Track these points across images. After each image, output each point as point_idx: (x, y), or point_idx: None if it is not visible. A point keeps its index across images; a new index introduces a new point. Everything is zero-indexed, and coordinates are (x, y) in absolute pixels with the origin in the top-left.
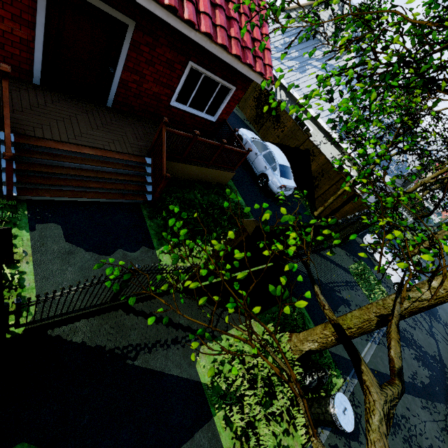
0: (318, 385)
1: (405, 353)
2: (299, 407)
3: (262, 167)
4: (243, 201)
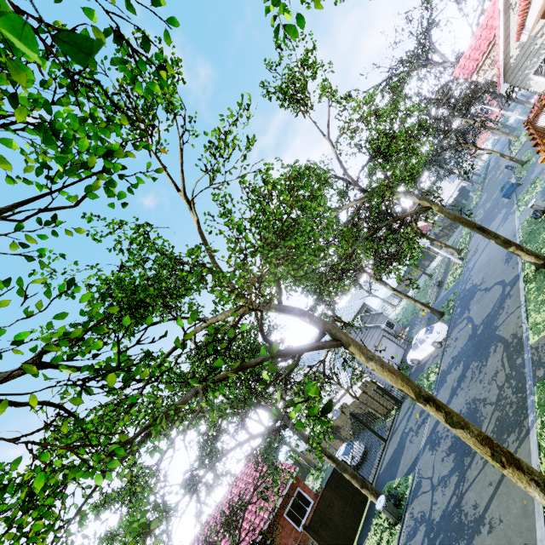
0: (395, 503)
1: (447, 382)
2: (395, 525)
3: None
4: None
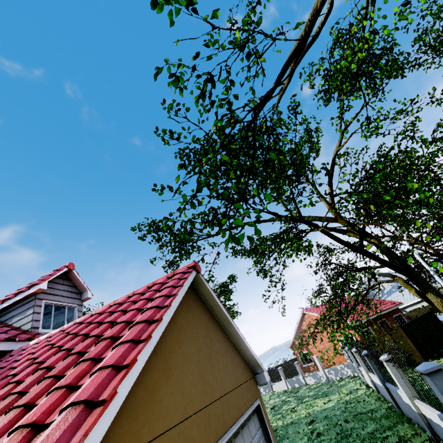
0: None
1: None
2: None
3: None
4: None
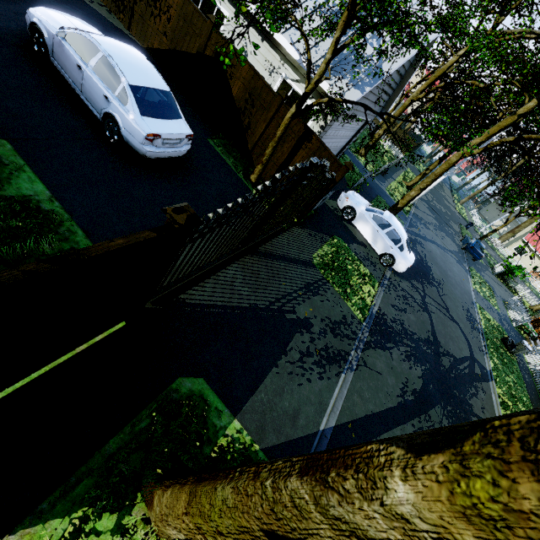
0: None
1: (393, 359)
2: None
3: (100, 99)
4: (46, 188)
